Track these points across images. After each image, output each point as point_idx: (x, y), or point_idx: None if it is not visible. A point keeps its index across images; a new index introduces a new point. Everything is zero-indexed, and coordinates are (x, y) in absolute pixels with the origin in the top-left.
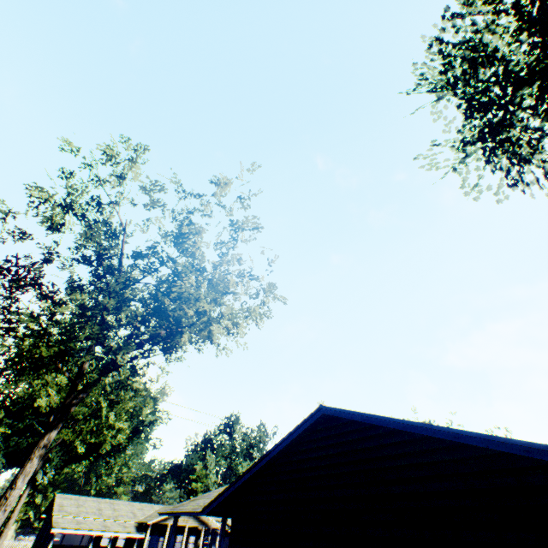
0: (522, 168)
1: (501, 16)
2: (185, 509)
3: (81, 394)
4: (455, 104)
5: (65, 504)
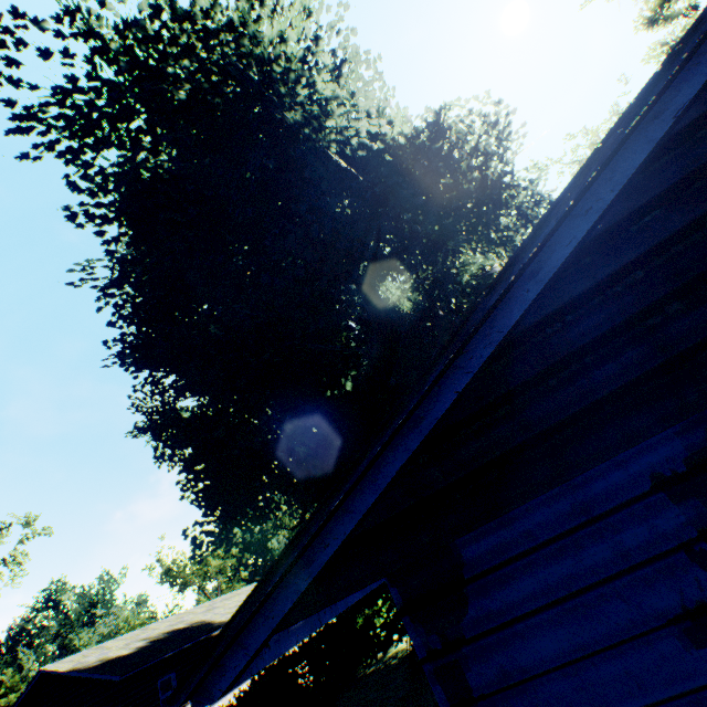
0: None
1: None
2: None
3: None
4: None
5: None
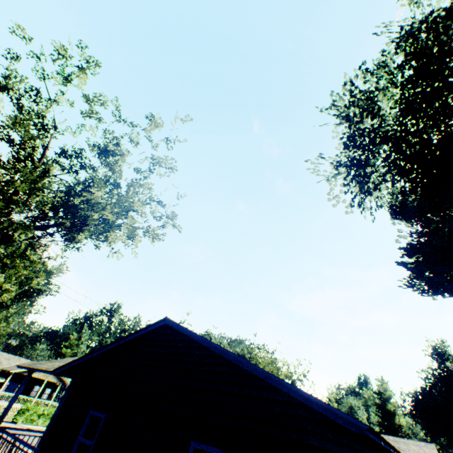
0: (365, 197)
1: (393, 86)
2: (40, 366)
3: None
4: (348, 132)
5: None
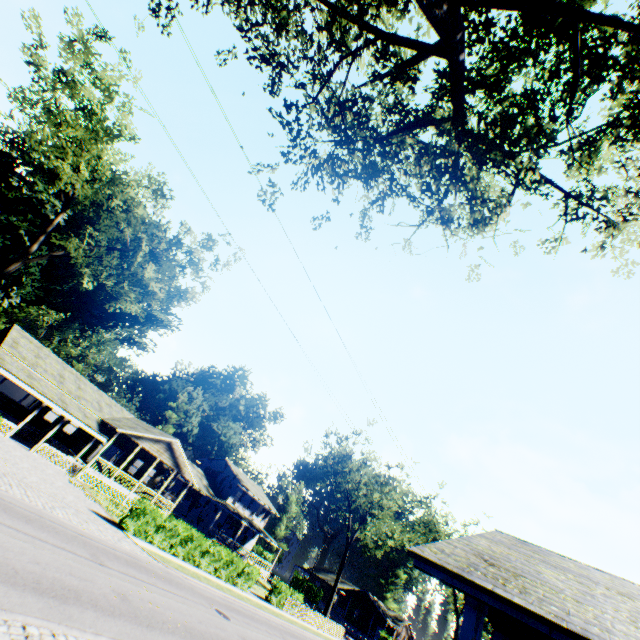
0: None
1: None
2: None
3: None
4: None
5: (21, 344)
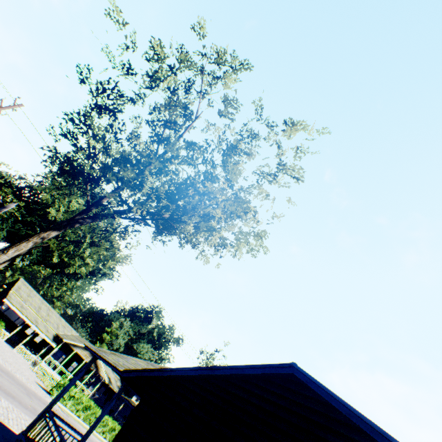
0: None
1: None
2: (107, 357)
3: (89, 219)
4: None
5: (22, 288)
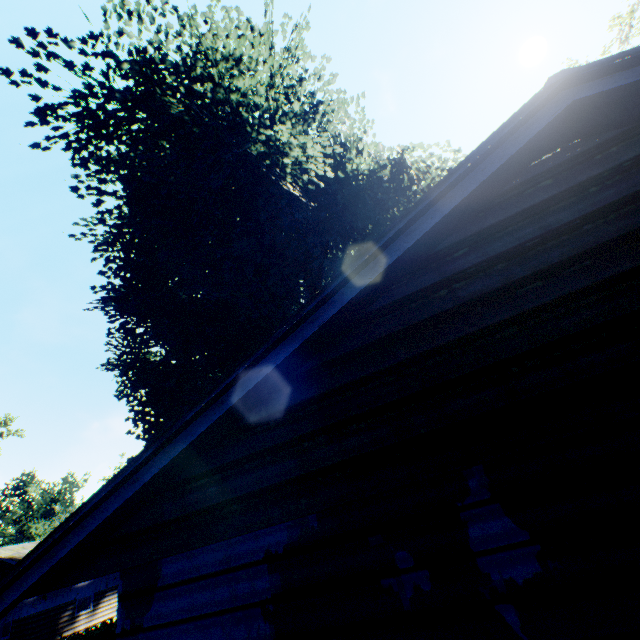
0: None
1: None
2: None
3: None
4: None
5: None
